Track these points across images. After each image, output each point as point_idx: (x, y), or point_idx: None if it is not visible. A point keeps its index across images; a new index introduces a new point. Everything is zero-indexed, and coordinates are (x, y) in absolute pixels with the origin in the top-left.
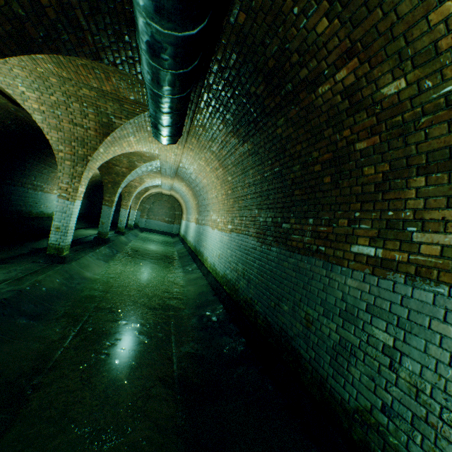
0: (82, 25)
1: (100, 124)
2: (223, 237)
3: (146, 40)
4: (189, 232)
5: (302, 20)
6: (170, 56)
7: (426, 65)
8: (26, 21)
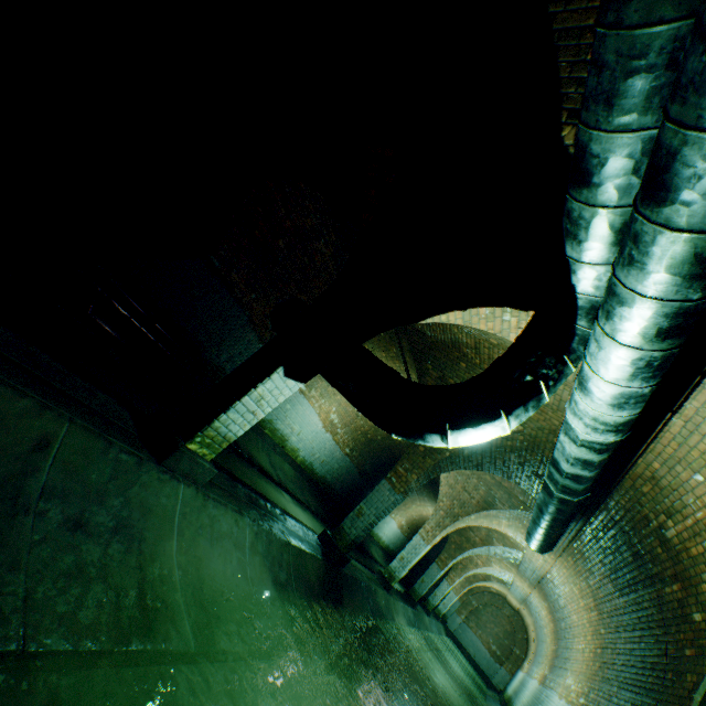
0: (509, 468)
1: (484, 499)
2: None
3: (538, 506)
4: (521, 693)
5: (647, 538)
6: (548, 518)
7: (705, 611)
8: (484, 462)
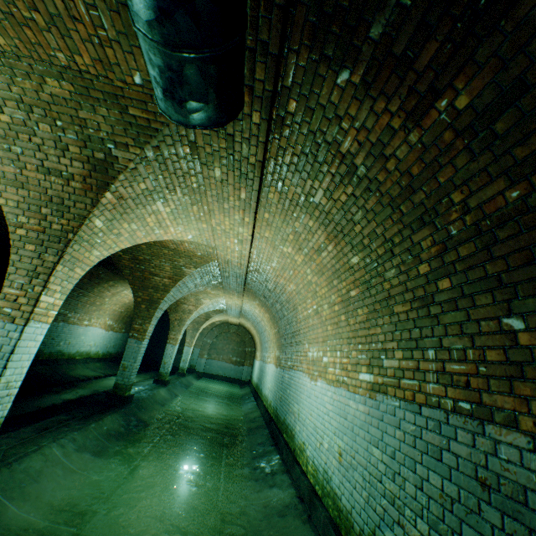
0: None
1: (91, 166)
2: (346, 403)
3: None
4: (265, 380)
5: None
6: None
7: None
8: None
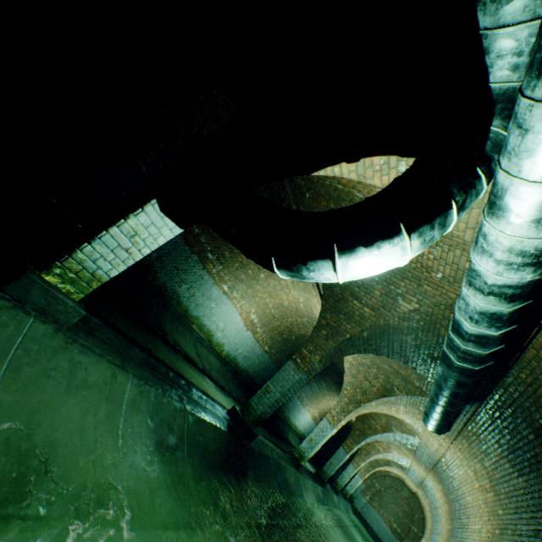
0: (406, 352)
1: (383, 387)
2: None
3: (436, 382)
4: None
5: None
6: (447, 393)
7: None
8: (382, 346)
